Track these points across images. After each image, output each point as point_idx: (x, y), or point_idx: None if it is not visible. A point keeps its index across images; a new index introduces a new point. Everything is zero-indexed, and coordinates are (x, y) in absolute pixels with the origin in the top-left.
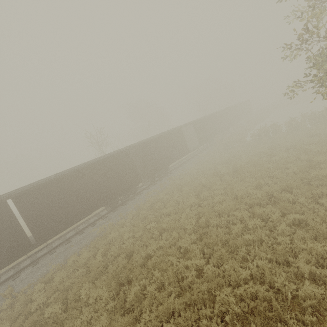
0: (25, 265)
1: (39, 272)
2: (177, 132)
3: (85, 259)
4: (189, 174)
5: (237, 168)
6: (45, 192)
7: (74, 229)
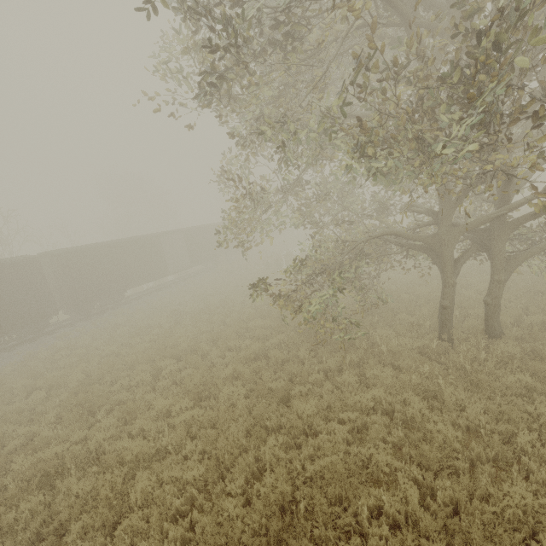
0: None
1: None
2: (149, 241)
3: None
4: (150, 309)
5: (206, 307)
6: None
7: None
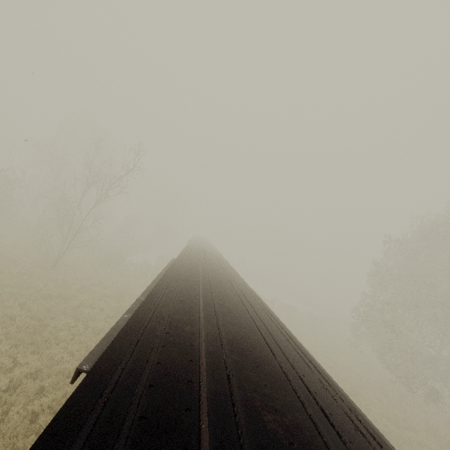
0: None
1: None
2: None
3: None
4: None
5: None
6: None
7: None
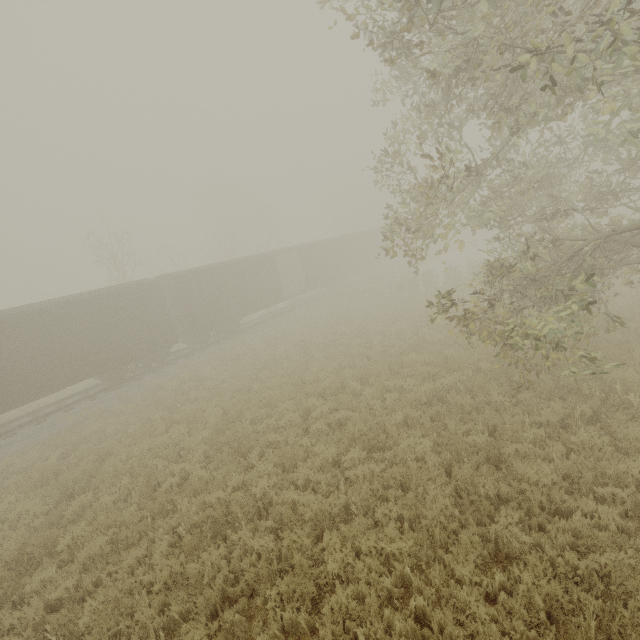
0: None
1: None
2: (263, 261)
3: (29, 463)
4: (269, 339)
5: (337, 338)
6: None
7: (30, 415)
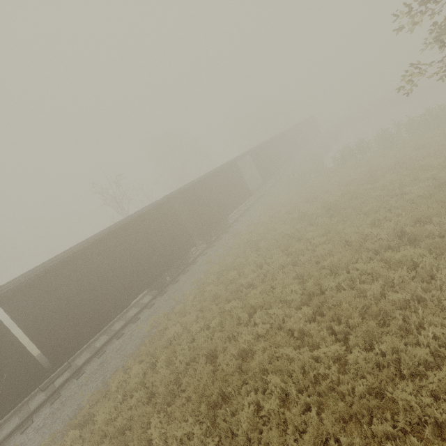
0: (38, 404)
1: (65, 411)
2: (231, 167)
3: (138, 376)
4: (259, 225)
5: (330, 205)
6: (53, 283)
7: (105, 332)
